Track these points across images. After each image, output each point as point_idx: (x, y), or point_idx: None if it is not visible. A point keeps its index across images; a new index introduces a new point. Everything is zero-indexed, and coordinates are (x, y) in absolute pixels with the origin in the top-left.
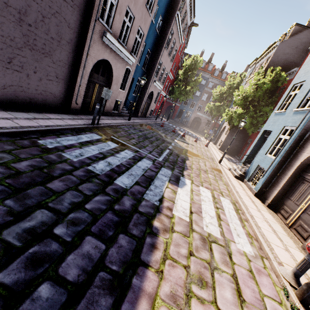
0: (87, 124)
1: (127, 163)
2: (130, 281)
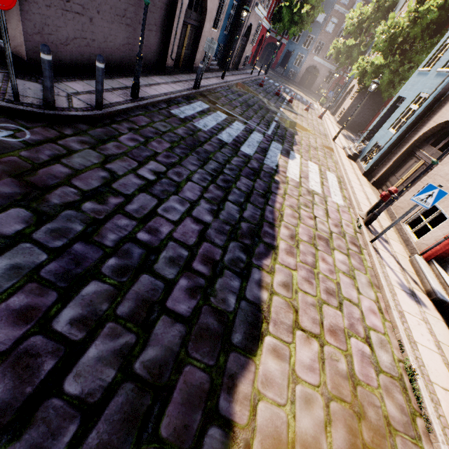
0: (190, 89)
1: (242, 135)
2: (269, 197)
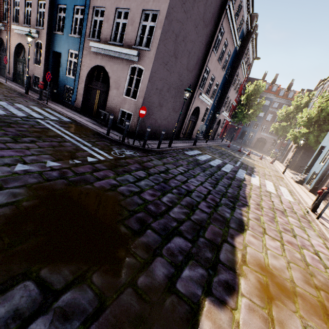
0: (191, 145)
1: (221, 164)
2: (241, 188)
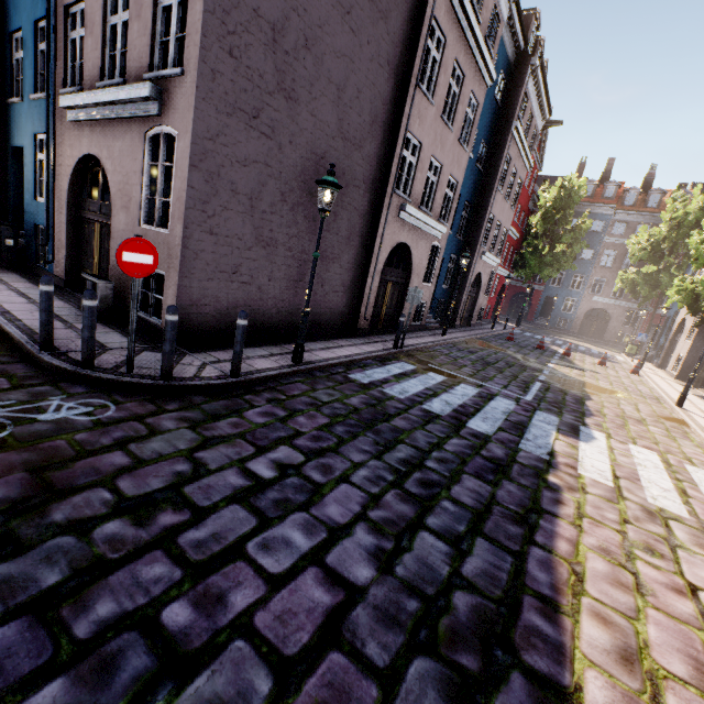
0: (388, 349)
1: (472, 402)
2: (537, 522)
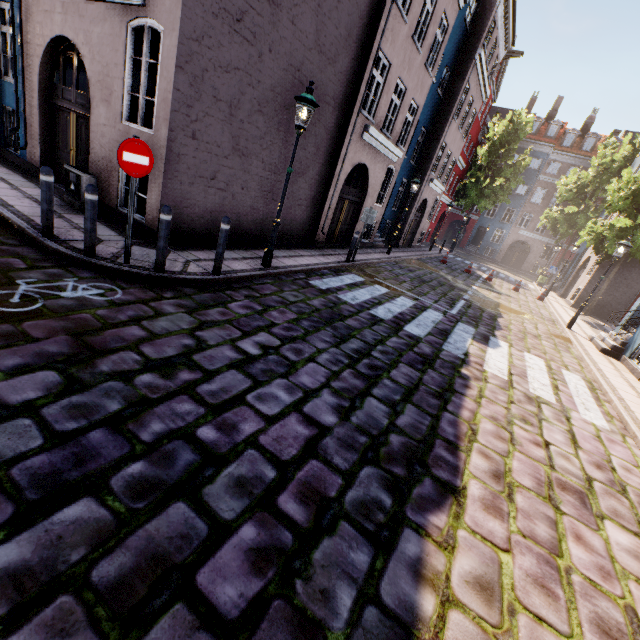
0: (341, 262)
1: (409, 312)
2: (450, 398)
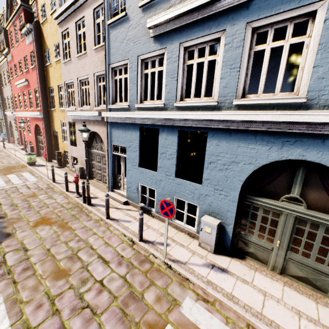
0: None
1: None
2: None
